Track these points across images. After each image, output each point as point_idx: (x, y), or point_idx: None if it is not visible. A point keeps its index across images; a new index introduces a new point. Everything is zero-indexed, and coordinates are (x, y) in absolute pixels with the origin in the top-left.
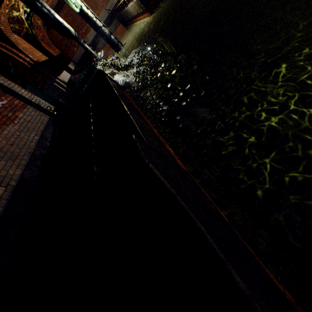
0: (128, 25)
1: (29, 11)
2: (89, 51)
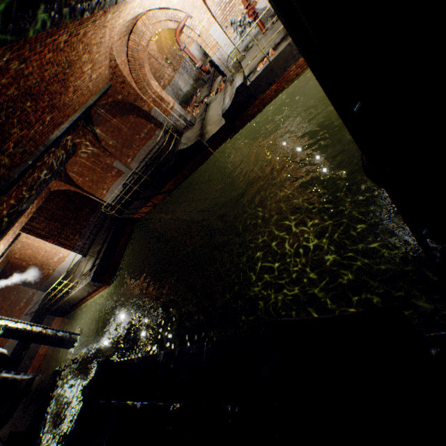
0: (70, 311)
1: None
2: (10, 380)
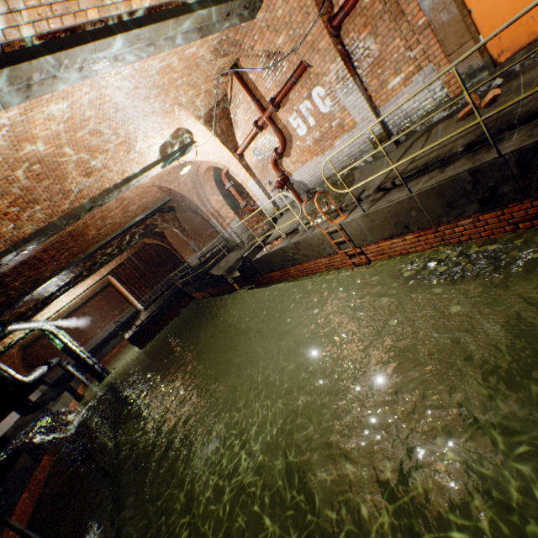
0: None
1: (2, 352)
2: (71, 373)
